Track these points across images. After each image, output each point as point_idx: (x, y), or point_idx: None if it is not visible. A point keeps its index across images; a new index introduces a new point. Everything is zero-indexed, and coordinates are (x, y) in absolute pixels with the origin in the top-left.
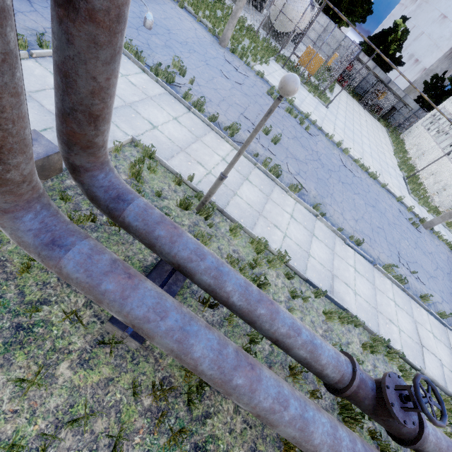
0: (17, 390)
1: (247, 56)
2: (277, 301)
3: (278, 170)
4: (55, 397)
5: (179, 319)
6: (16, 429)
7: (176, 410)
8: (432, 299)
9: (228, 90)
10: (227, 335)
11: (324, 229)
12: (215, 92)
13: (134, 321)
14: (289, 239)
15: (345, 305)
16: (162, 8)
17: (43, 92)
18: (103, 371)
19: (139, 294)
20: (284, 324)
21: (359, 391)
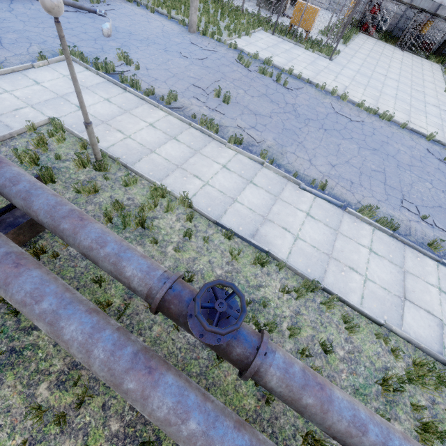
0: None
1: (221, 34)
2: (167, 242)
3: (212, 124)
4: None
5: None
6: None
7: (5, 319)
8: None
9: (183, 67)
10: (88, 267)
11: (271, 176)
12: (166, 71)
13: None
14: (211, 187)
15: (270, 248)
16: (130, 18)
17: None
18: None
19: None
20: (87, 237)
21: (171, 307)
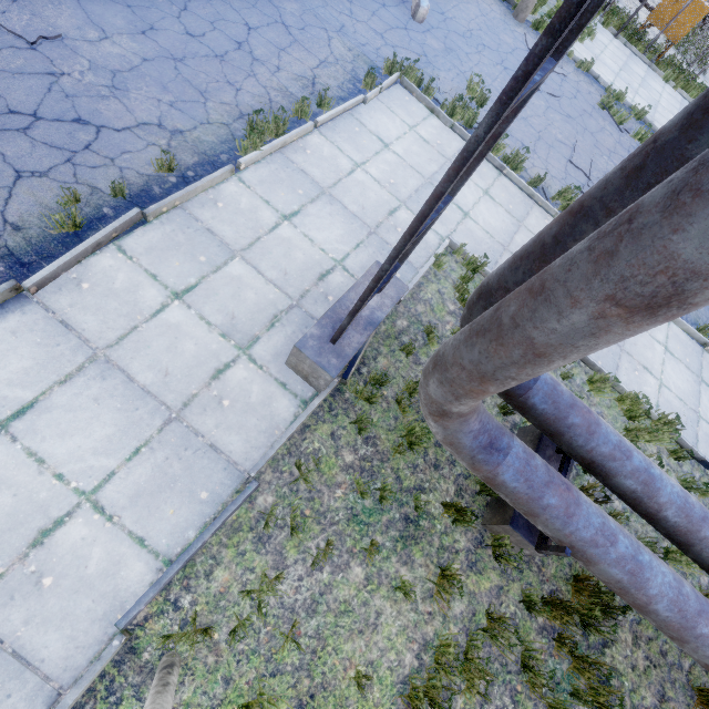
0: (425, 591)
1: None
2: None
3: None
4: (457, 602)
5: (628, 545)
6: (435, 632)
7: (570, 633)
8: None
9: (542, 116)
10: None
11: None
12: (526, 124)
13: (577, 543)
14: (668, 391)
15: None
16: None
17: (340, 184)
18: (491, 577)
19: (583, 512)
20: None
21: None
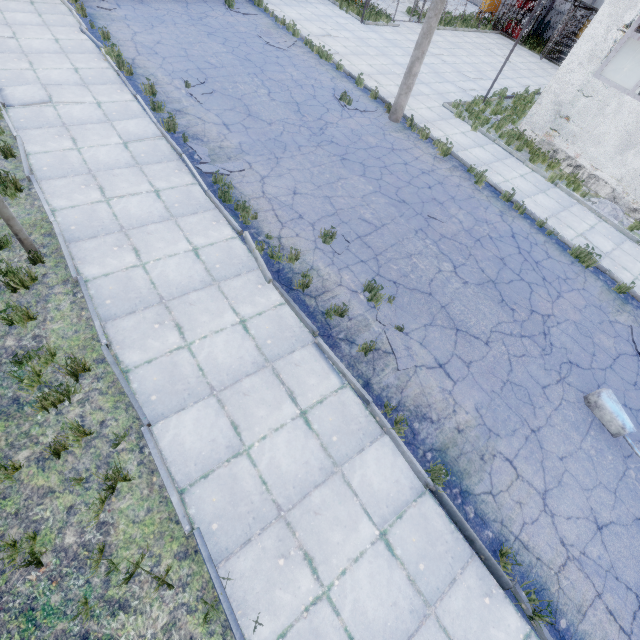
0: None
1: None
2: None
3: None
4: None
5: None
6: None
7: None
8: (188, 110)
9: None
10: None
11: (69, 20)
12: None
13: None
14: None
15: None
16: None
17: None
18: None
19: None
20: None
21: None
